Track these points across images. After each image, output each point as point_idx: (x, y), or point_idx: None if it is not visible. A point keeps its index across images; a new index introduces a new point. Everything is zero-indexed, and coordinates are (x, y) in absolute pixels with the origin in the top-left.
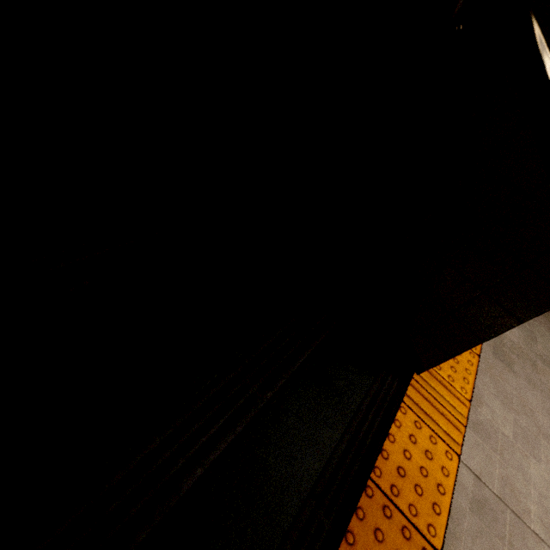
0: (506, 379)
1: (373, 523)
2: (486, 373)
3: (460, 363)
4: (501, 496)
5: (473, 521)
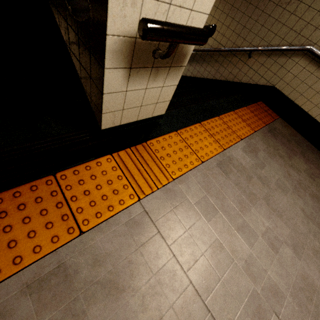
0: (217, 178)
1: (44, 206)
2: (202, 171)
3: (183, 161)
4: (158, 225)
5: (123, 228)
